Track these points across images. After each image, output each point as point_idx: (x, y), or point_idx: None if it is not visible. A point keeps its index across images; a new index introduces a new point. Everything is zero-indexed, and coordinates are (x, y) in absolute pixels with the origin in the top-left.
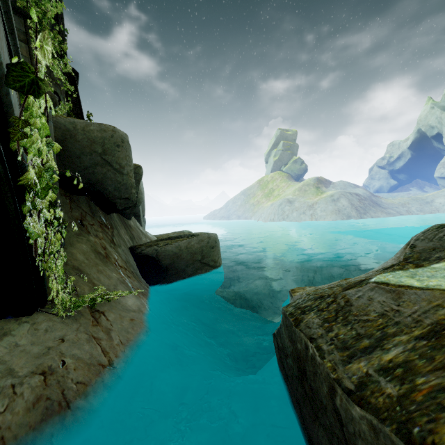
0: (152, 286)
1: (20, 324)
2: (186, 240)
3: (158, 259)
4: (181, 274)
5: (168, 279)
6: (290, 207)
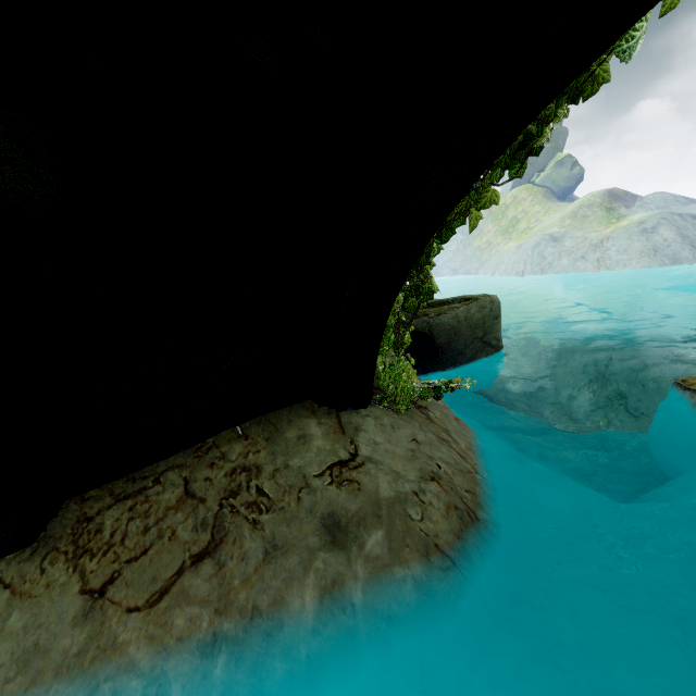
0: (420, 375)
1: (363, 417)
2: (464, 307)
3: (432, 337)
4: (458, 358)
5: (442, 365)
6: (555, 249)
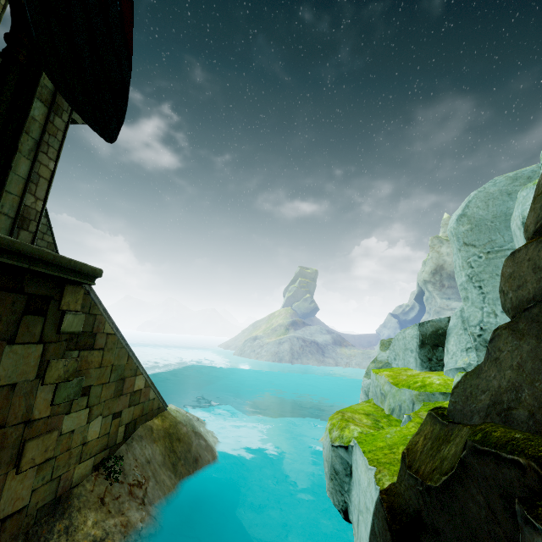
0: None
1: None
2: None
3: None
4: None
5: None
6: (251, 344)
